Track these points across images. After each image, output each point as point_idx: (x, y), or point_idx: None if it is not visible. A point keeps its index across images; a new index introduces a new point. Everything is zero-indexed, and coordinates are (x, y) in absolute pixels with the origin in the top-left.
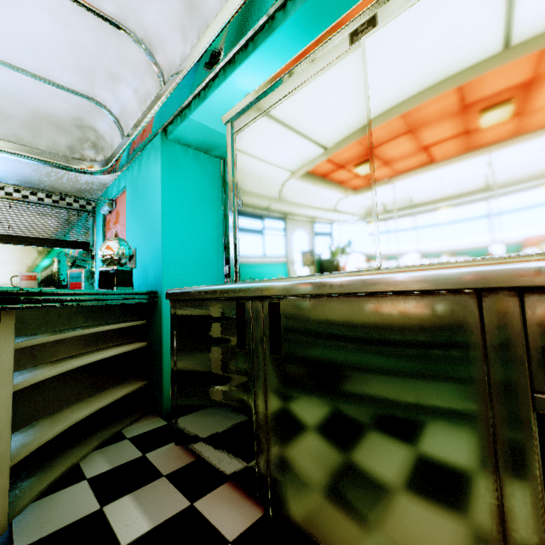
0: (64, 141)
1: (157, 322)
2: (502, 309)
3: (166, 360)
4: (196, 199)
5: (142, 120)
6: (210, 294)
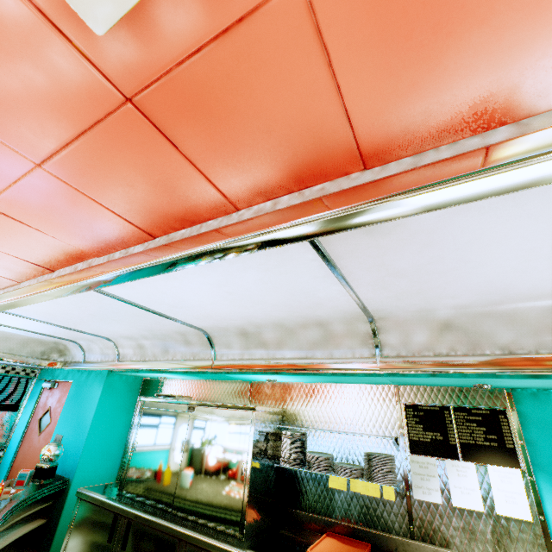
0: (40, 349)
1: (60, 503)
2: (183, 546)
3: (57, 536)
4: (118, 408)
5: (100, 366)
6: (103, 504)
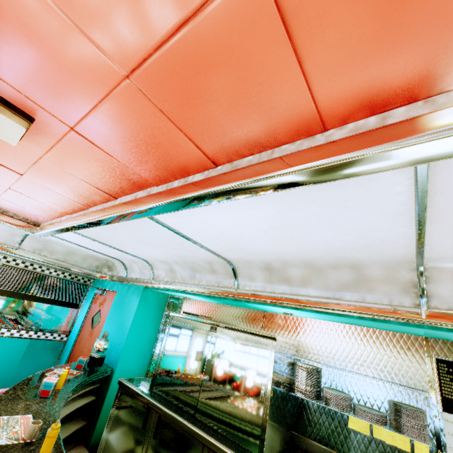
0: (96, 263)
1: (106, 386)
2: (206, 451)
3: (103, 412)
4: (149, 318)
5: (138, 282)
6: (139, 396)
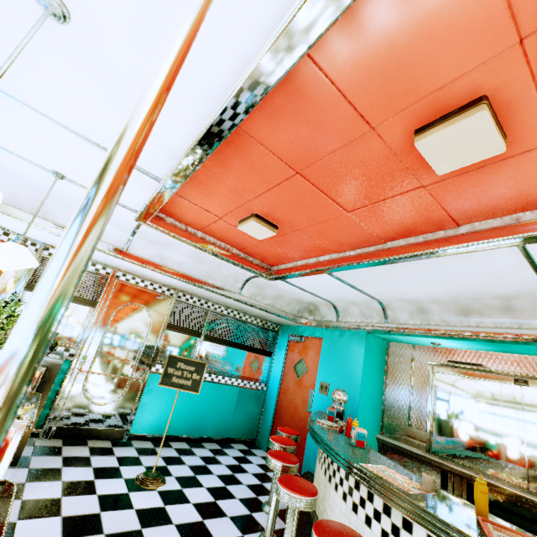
0: (297, 308)
1: None
2: None
3: None
4: (375, 367)
5: (363, 327)
6: (421, 457)
